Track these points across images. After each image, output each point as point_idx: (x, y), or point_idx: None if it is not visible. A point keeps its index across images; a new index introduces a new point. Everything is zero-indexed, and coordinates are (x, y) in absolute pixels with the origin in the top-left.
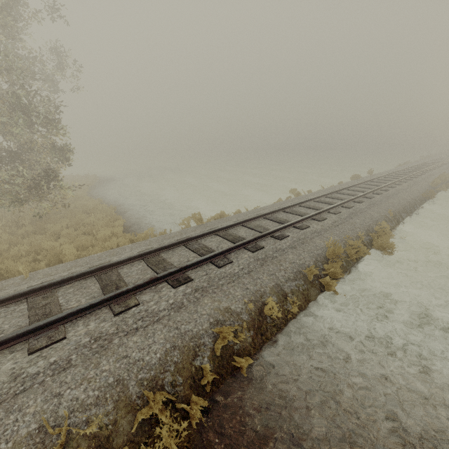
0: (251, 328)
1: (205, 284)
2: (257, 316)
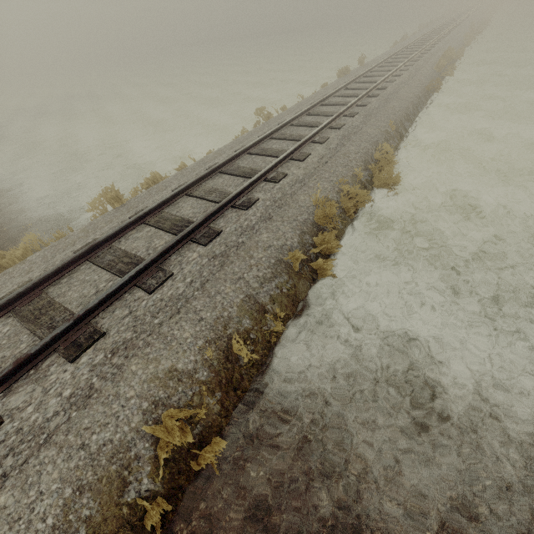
0: (216, 389)
1: (128, 335)
2: (222, 365)
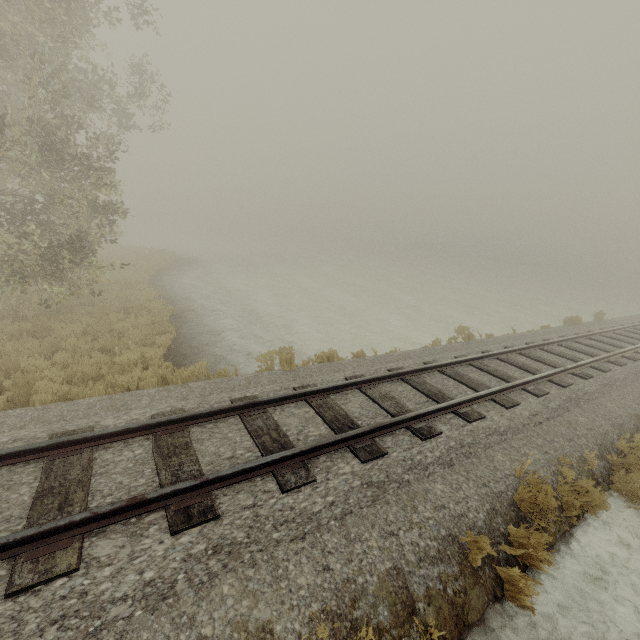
0: None
1: (240, 535)
2: None
